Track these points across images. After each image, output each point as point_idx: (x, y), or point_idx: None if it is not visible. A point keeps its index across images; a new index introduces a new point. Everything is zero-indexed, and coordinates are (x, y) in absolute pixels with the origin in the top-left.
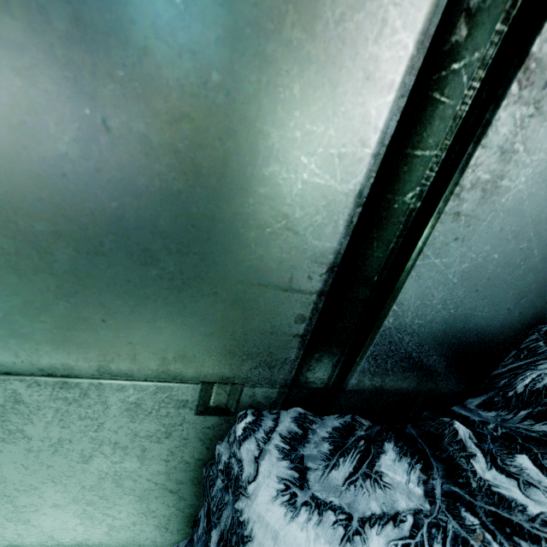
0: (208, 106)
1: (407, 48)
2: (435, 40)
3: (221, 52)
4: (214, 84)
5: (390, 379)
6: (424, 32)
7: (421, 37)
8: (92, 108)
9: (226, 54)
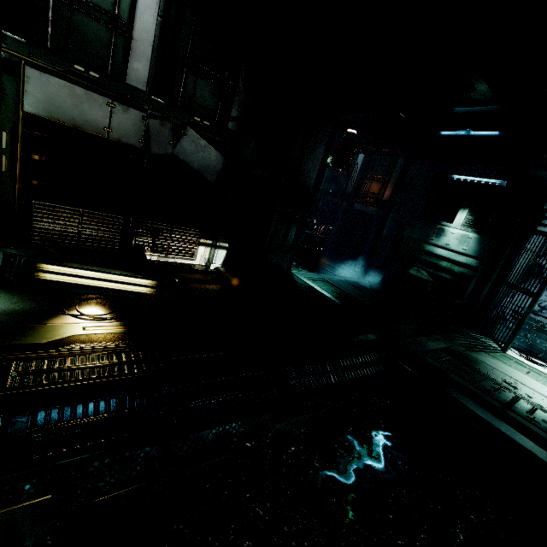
0: None
1: None
2: None
3: None
4: None
5: (541, 253)
6: None
7: None
8: (545, 229)
9: None
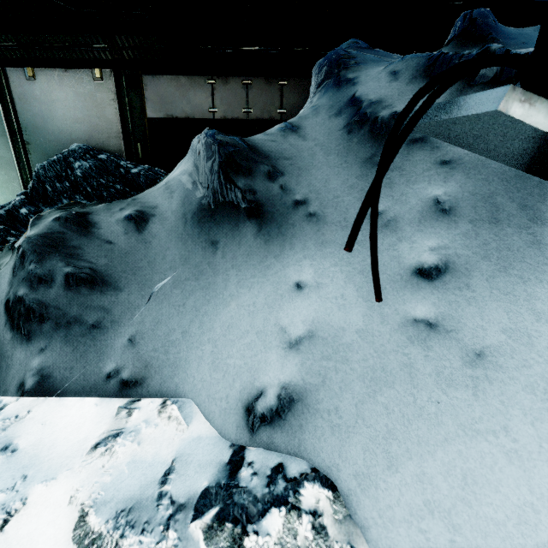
0: (3, 201)
1: (21, 188)
2: (24, 186)
3: (2, 195)
4: (2, 198)
5: None
6: (22, 186)
7: (22, 187)
8: None
9: (2, 195)
